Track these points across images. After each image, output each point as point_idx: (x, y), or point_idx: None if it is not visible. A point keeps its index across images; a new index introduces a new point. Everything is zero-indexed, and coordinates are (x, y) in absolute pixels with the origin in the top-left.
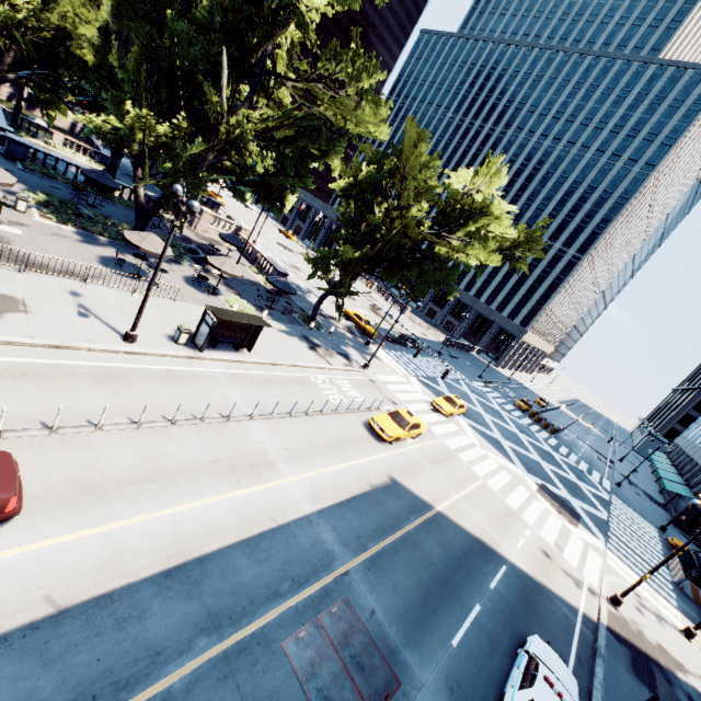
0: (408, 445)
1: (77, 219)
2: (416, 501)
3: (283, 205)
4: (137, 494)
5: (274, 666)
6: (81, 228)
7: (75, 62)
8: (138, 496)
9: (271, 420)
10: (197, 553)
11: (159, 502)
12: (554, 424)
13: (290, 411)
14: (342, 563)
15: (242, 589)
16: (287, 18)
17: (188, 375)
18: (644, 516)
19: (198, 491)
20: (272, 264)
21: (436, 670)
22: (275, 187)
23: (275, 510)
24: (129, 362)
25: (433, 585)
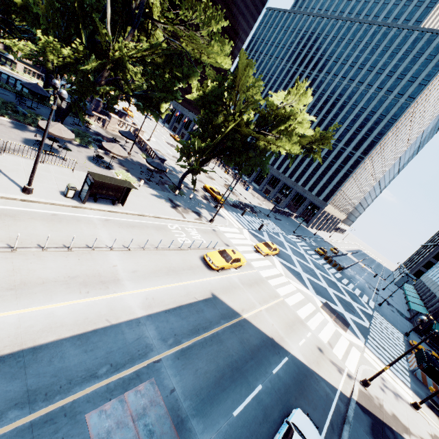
0: (231, 273)
1: (13, 114)
2: (228, 310)
3: (160, 112)
4: None
5: (73, 433)
6: (16, 120)
7: (16, 8)
8: None
9: (127, 251)
10: (33, 344)
11: (12, 305)
12: (341, 264)
13: (144, 246)
14: (157, 353)
15: (64, 372)
16: None
17: (70, 218)
18: (395, 325)
19: (50, 298)
20: (155, 153)
21: (215, 435)
22: (154, 99)
23: (111, 314)
24: (23, 206)
25: (227, 370)
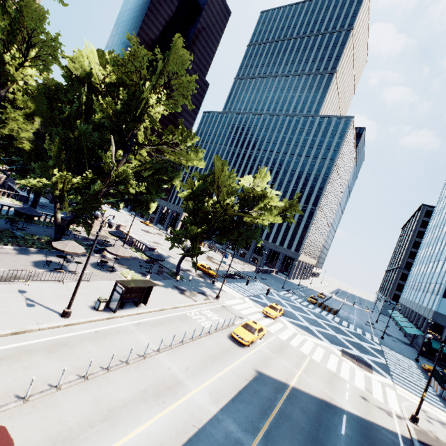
0: (258, 344)
1: (13, 240)
2: (277, 383)
3: (148, 209)
4: (96, 434)
5: None
6: (17, 245)
7: (13, 149)
8: (98, 436)
9: (171, 350)
10: None
11: (113, 436)
12: (333, 308)
13: (182, 340)
14: (248, 445)
15: None
16: (144, 118)
17: (110, 331)
18: (404, 354)
19: (138, 418)
20: (144, 244)
21: None
22: (143, 200)
23: (193, 418)
24: (68, 331)
25: (308, 444)
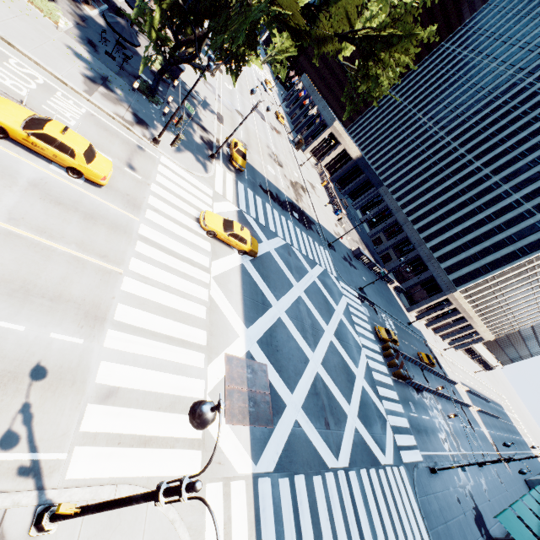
0: (39, 164)
1: None
2: None
3: None
4: None
5: None
6: None
7: None
8: None
9: None
10: None
11: None
12: (419, 380)
13: None
14: None
15: None
16: None
17: None
18: (430, 520)
19: None
20: None
21: None
22: None
23: None
24: None
25: None
